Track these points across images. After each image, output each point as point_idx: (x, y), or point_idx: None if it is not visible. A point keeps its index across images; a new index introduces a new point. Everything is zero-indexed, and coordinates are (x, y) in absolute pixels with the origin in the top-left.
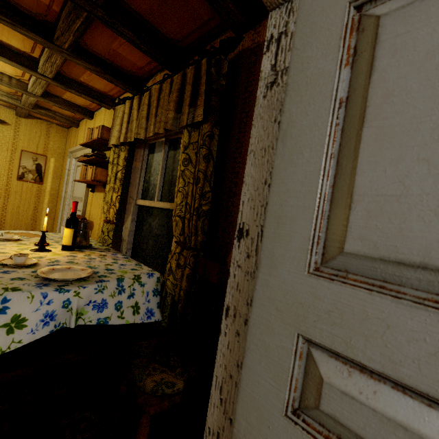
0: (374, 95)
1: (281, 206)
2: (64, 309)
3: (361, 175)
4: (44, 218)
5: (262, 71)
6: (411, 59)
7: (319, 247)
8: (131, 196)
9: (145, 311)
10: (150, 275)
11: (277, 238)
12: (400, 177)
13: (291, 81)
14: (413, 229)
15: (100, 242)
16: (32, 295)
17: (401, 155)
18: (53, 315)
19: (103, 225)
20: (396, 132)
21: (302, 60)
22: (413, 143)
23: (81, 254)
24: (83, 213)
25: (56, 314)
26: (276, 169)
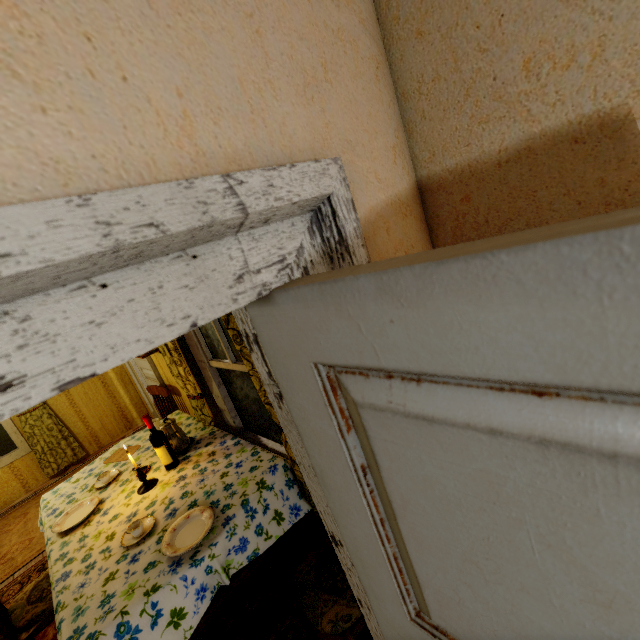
0: (391, 492)
1: (357, 550)
2: (210, 575)
3: (417, 565)
4: (120, 388)
5: (260, 374)
6: (411, 476)
7: (411, 597)
8: (199, 360)
9: (289, 512)
10: (273, 470)
11: (369, 577)
12: (451, 586)
13: (298, 424)
14: (482, 636)
15: (199, 420)
16: (173, 585)
17: (444, 567)
18: (204, 587)
19: (190, 401)
20: (430, 543)
21: (297, 406)
22: (450, 563)
23: (189, 466)
24: (159, 379)
25: (206, 584)
26: (333, 511)
